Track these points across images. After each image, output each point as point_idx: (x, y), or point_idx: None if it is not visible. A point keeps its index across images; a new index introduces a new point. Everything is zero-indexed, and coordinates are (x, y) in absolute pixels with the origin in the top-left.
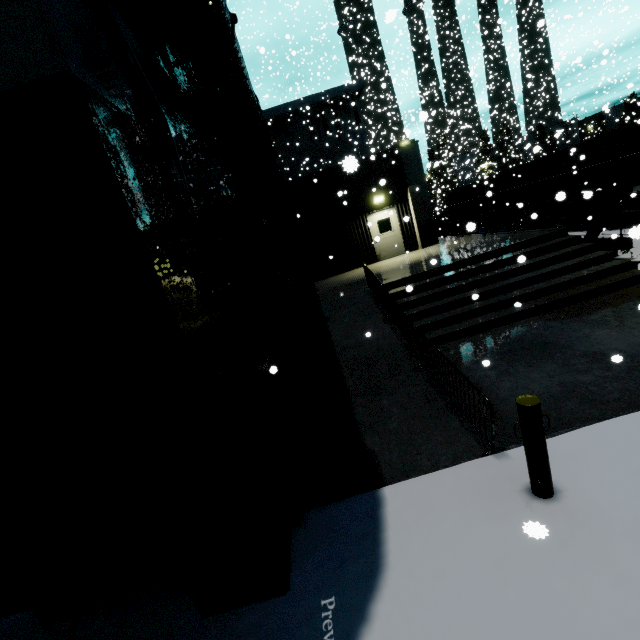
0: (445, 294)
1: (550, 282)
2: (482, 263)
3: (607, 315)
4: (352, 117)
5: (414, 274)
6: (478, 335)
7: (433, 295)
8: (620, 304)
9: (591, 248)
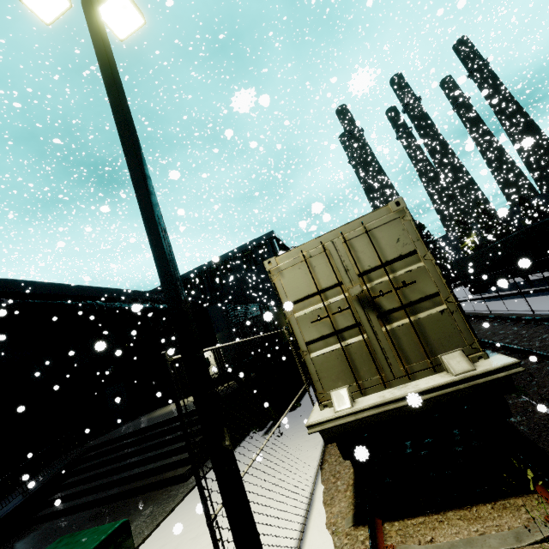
0: (105, 463)
1: (145, 467)
2: (149, 433)
3: (91, 526)
4: (271, 253)
5: (114, 437)
6: (64, 518)
7: (98, 463)
8: (119, 513)
9: (201, 431)
